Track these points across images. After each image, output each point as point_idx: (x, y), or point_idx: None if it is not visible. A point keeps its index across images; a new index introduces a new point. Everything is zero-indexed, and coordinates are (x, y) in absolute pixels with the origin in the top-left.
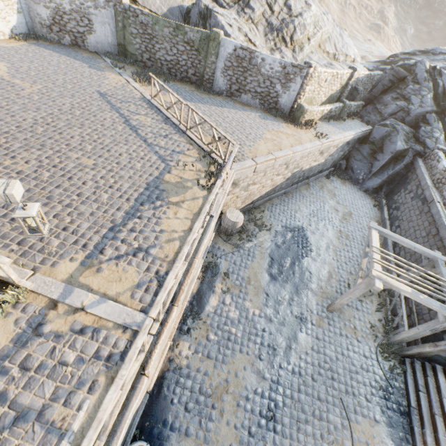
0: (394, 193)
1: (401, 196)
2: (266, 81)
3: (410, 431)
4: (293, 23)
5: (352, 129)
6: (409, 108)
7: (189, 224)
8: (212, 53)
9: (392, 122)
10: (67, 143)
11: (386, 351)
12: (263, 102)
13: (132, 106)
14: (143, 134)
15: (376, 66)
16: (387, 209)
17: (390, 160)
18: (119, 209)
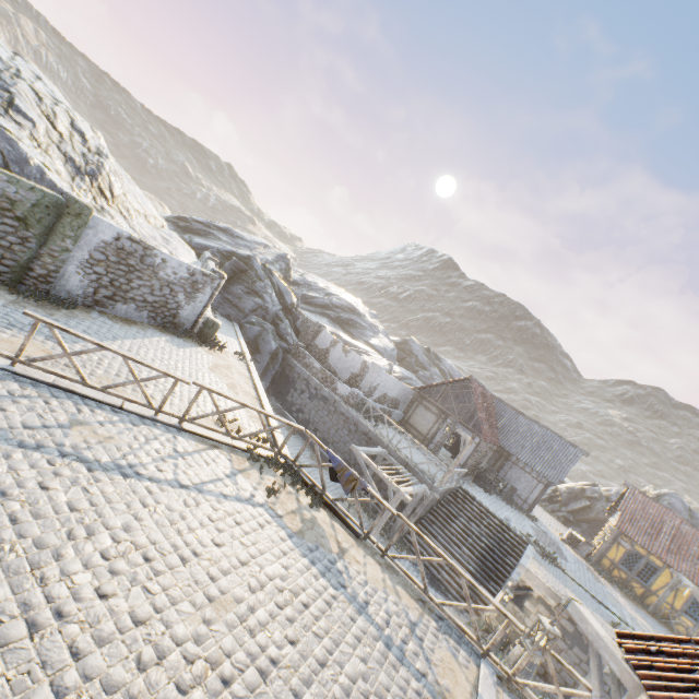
0: (284, 394)
1: (296, 396)
2: (165, 287)
3: (439, 582)
4: (104, 167)
5: (233, 333)
6: (267, 306)
7: (372, 560)
8: (69, 234)
9: (259, 321)
10: (133, 617)
11: (398, 544)
12: (154, 314)
13: (10, 406)
14: (156, 472)
15: (174, 229)
16: (289, 413)
17: (268, 360)
18: (352, 617)
